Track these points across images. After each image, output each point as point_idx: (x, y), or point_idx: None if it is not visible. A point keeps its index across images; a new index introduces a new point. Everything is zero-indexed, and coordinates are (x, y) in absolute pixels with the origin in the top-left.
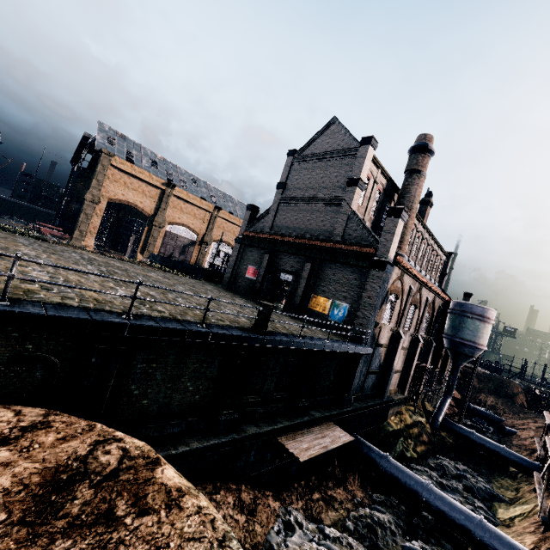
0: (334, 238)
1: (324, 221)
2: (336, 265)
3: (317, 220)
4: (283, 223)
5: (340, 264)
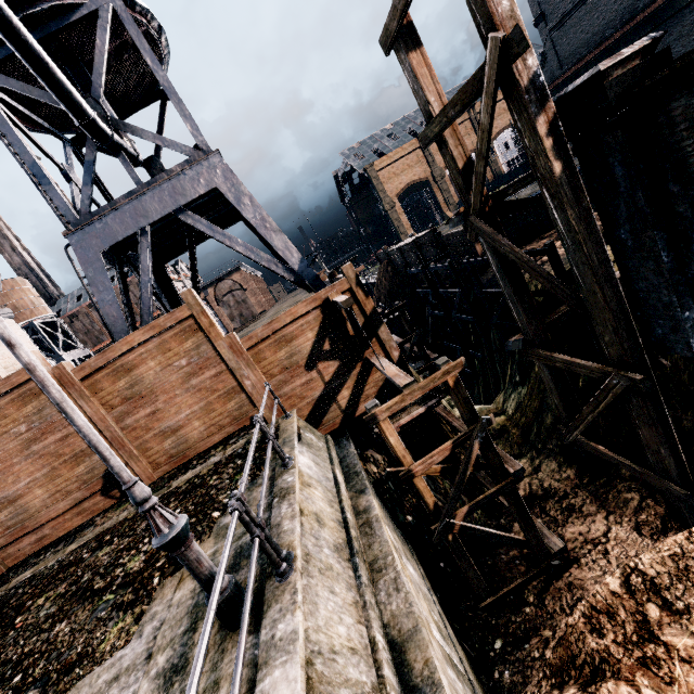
0: (643, 4)
1: (617, 0)
2: (665, 25)
3: (608, 8)
4: (569, 50)
5: (670, 19)
